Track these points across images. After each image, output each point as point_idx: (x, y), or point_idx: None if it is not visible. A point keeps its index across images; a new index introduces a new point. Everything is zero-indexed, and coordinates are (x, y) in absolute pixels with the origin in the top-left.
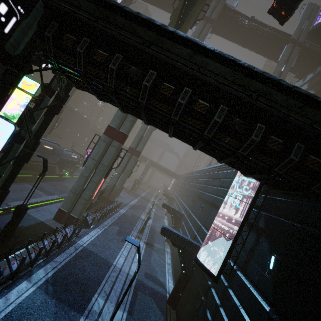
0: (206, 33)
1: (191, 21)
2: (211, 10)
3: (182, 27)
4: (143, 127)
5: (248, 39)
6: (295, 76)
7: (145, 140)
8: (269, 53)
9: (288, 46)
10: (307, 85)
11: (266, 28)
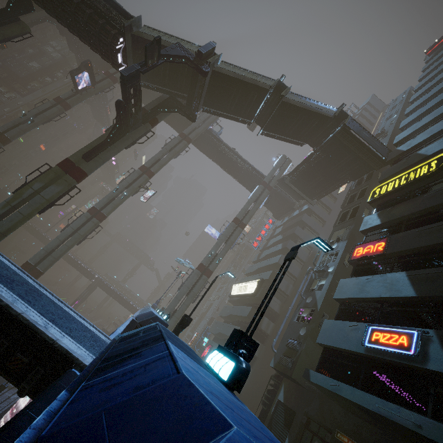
0: (180, 149)
1: (127, 142)
2: (191, 130)
3: (114, 144)
4: (61, 237)
5: (230, 167)
6: (273, 215)
7: (56, 256)
8: (249, 187)
9: (259, 187)
10: (282, 228)
11: (245, 163)
